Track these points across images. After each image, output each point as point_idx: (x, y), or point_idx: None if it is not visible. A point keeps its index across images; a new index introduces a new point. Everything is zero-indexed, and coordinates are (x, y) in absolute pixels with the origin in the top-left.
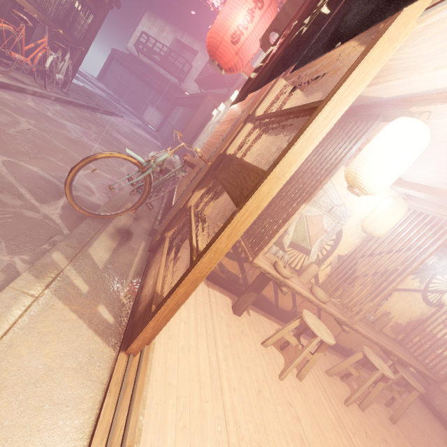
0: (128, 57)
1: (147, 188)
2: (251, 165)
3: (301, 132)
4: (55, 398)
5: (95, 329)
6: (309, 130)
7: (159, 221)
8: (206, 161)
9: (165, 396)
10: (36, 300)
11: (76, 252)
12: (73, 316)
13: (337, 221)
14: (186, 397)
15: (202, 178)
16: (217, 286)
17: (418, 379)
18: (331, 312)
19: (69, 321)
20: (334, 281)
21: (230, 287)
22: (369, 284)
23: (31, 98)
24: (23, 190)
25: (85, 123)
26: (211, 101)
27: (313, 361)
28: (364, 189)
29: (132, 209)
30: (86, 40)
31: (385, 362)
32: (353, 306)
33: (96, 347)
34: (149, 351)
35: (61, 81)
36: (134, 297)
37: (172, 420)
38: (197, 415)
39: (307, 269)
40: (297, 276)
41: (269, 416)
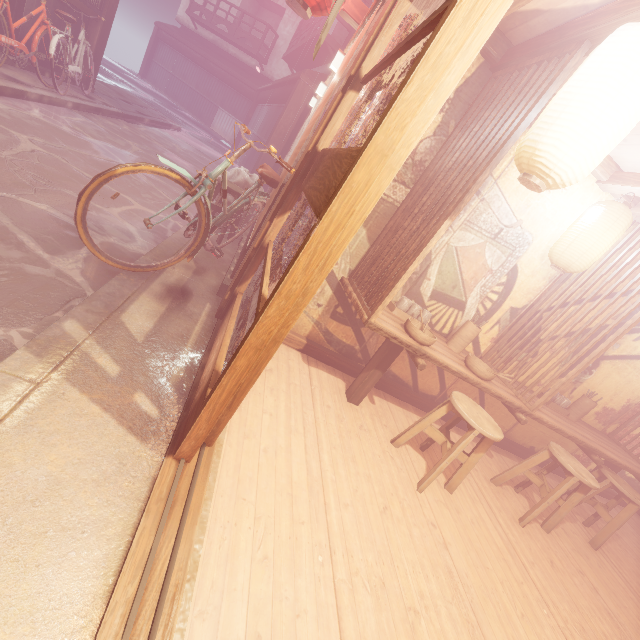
0: (180, 34)
1: (203, 221)
2: (346, 149)
3: (420, 56)
4: (64, 521)
5: (129, 426)
6: (435, 49)
7: (231, 273)
8: (287, 167)
9: (236, 516)
10: (37, 388)
11: (101, 320)
12: (95, 409)
13: (509, 252)
14: (269, 518)
15: (284, 196)
16: (323, 363)
17: (637, 488)
18: (497, 394)
19: (88, 416)
20: (505, 349)
21: (342, 364)
22: (561, 349)
23: (36, 107)
24: (24, 237)
25: (121, 139)
26: (308, 86)
27: (469, 465)
28: (549, 176)
29: (186, 255)
30: (107, 5)
31: (585, 464)
32: (533, 384)
33: (129, 451)
34: (212, 455)
35: (78, 77)
36: (191, 381)
37: (246, 549)
38: (286, 542)
39: (460, 331)
40: (444, 344)
41: (399, 542)
